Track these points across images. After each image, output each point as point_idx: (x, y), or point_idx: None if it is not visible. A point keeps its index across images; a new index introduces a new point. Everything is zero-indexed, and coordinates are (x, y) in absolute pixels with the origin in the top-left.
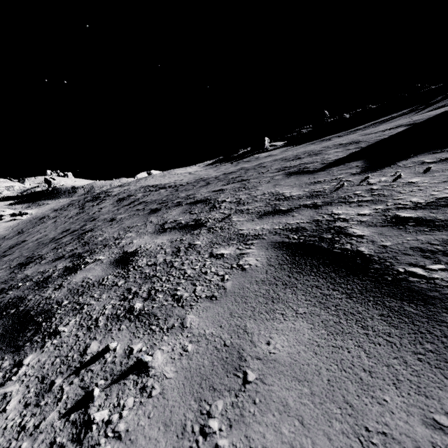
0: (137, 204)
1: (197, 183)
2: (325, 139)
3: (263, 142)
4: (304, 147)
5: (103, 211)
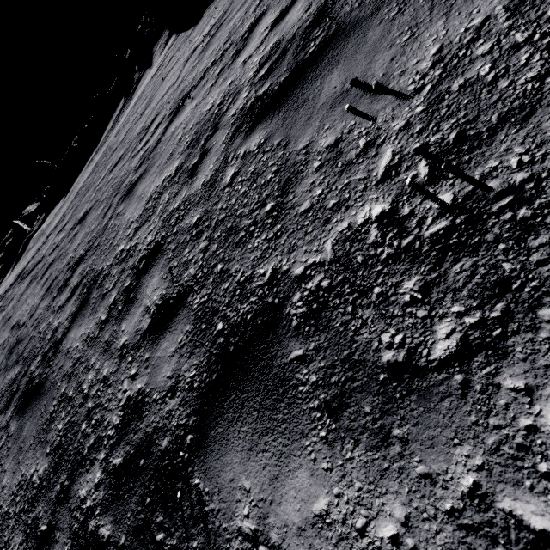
0: (60, 232)
1: (78, 195)
2: (97, 151)
3: (18, 227)
4: (94, 160)
5: (6, 311)
